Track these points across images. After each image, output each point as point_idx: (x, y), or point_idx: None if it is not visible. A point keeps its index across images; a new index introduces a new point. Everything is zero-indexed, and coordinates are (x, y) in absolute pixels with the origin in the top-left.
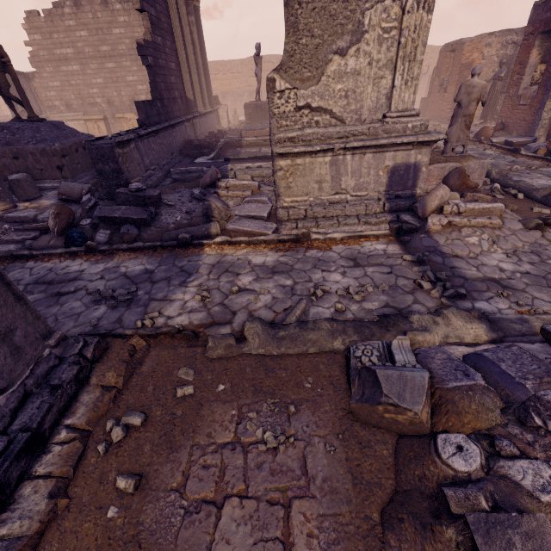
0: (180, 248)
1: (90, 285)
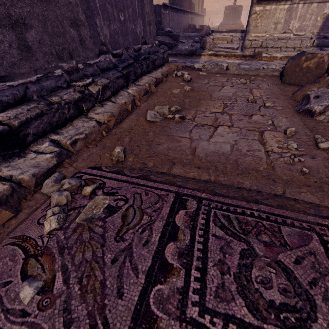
0: (188, 56)
1: None
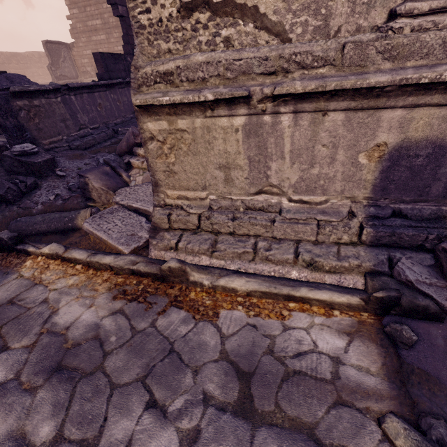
0: (3, 251)
1: None
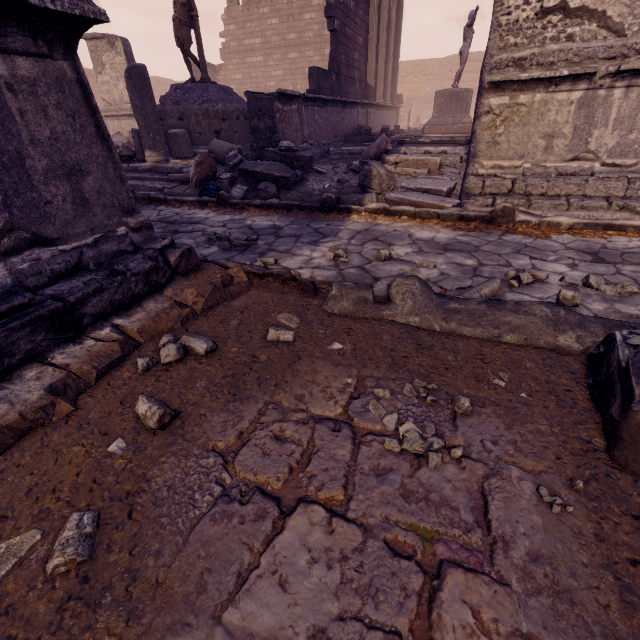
0: (320, 212)
1: (209, 229)
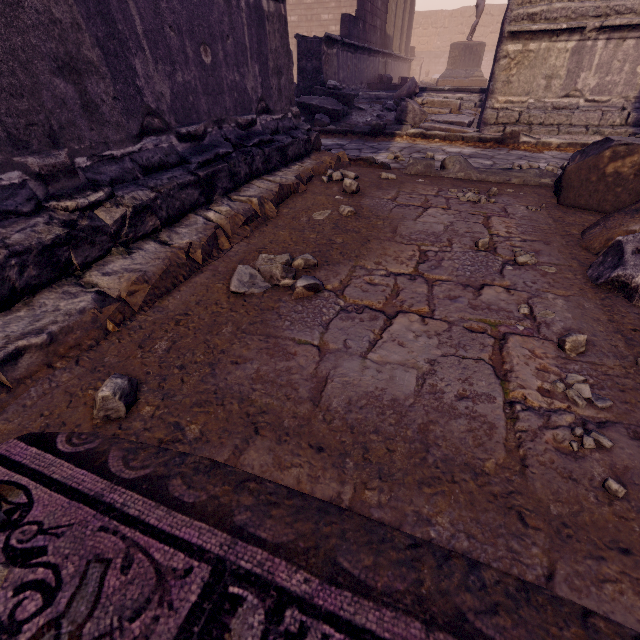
0: (370, 136)
1: None
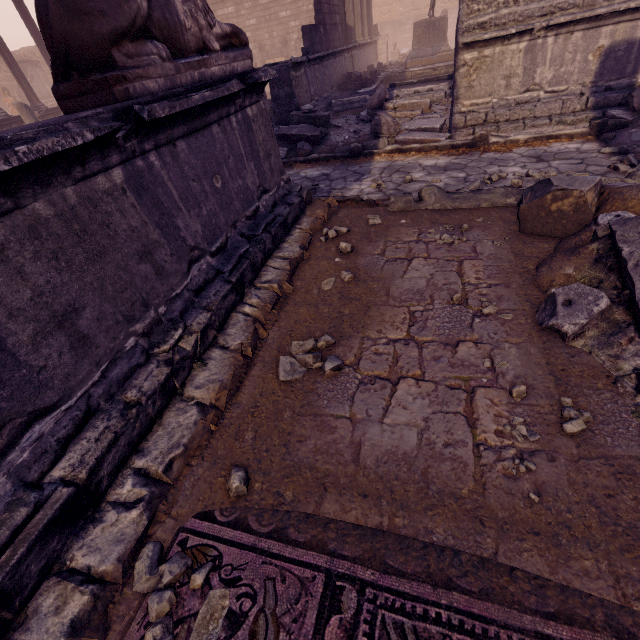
0: (351, 159)
1: None
